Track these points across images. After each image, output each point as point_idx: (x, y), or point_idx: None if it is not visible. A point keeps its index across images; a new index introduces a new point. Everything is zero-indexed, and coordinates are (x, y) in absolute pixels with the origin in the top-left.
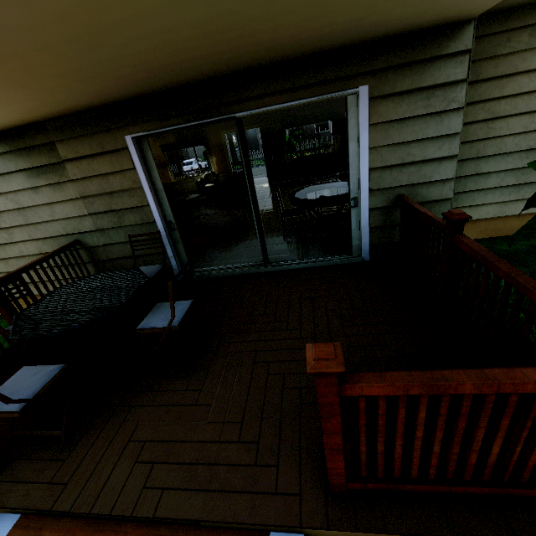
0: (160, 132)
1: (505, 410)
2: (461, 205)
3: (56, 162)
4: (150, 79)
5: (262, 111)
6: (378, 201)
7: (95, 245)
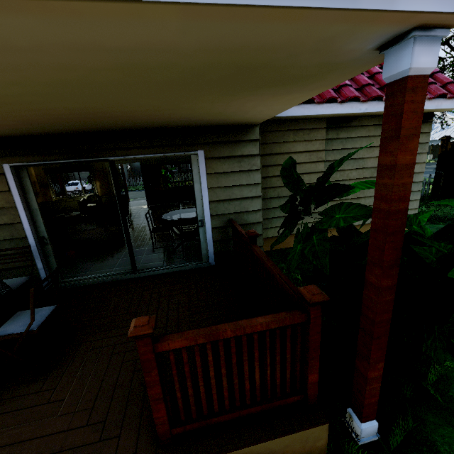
0: (40, 164)
1: (254, 346)
2: (274, 226)
3: None
4: (33, 128)
5: (130, 158)
6: (217, 222)
7: None
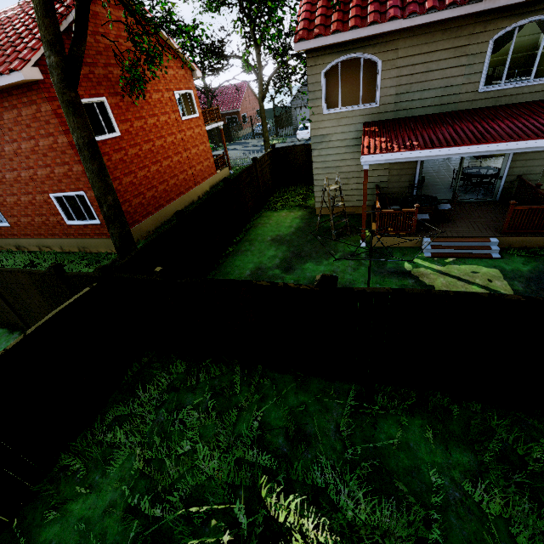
0: None
1: (539, 213)
2: (543, 182)
3: None
4: None
5: None
6: (510, 178)
7: (383, 187)
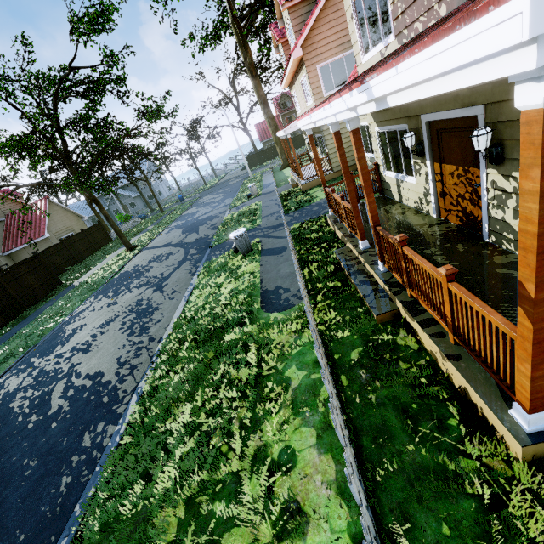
0: None
1: None
2: None
3: None
4: None
5: None
6: None
7: None
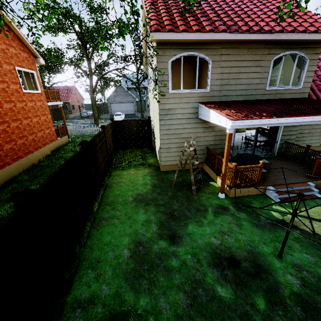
0: None
1: None
2: None
3: (214, 126)
4: None
5: None
6: (281, 142)
7: (211, 148)
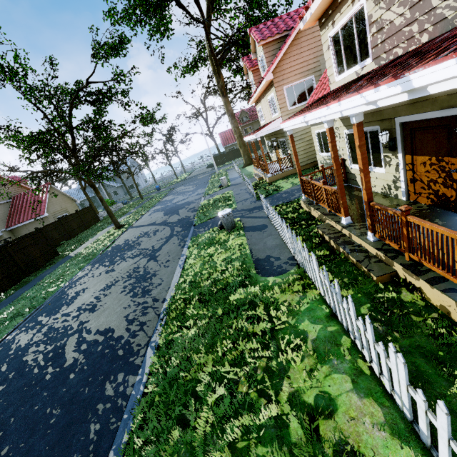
0: None
1: None
2: None
3: None
4: None
5: None
6: None
7: None
